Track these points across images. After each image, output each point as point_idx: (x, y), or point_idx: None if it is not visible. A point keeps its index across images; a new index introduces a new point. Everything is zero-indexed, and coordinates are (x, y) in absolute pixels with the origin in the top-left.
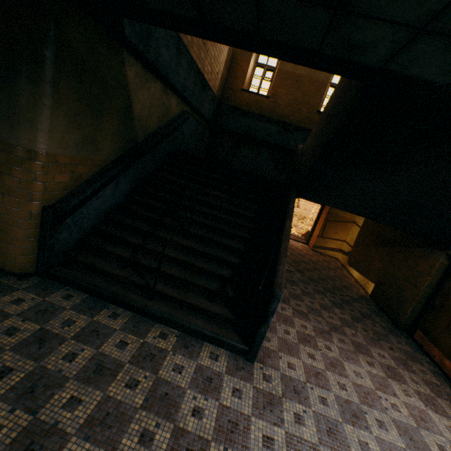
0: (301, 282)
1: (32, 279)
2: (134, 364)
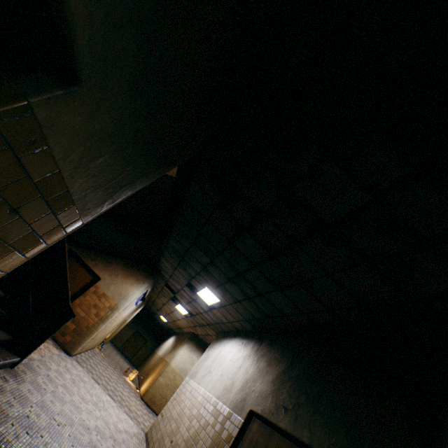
0: None
1: None
2: (1, 424)
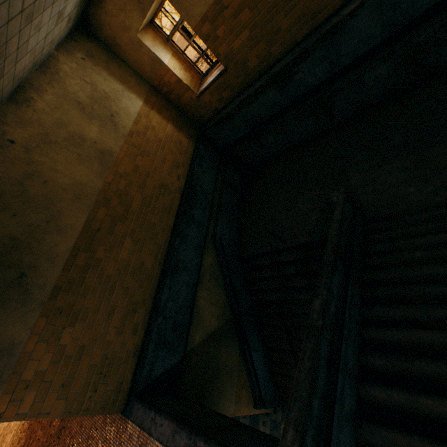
0: None
1: (278, 410)
2: None
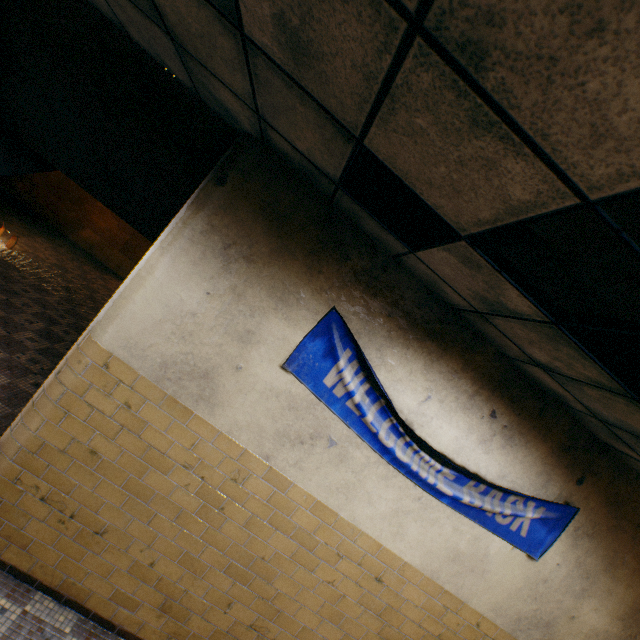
0: (35, 302)
1: None
2: None
